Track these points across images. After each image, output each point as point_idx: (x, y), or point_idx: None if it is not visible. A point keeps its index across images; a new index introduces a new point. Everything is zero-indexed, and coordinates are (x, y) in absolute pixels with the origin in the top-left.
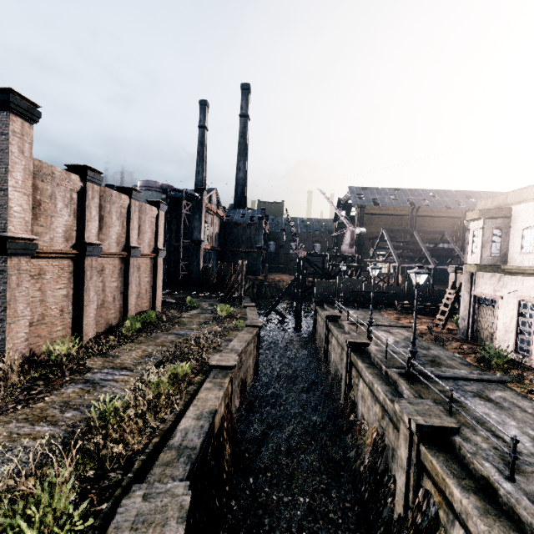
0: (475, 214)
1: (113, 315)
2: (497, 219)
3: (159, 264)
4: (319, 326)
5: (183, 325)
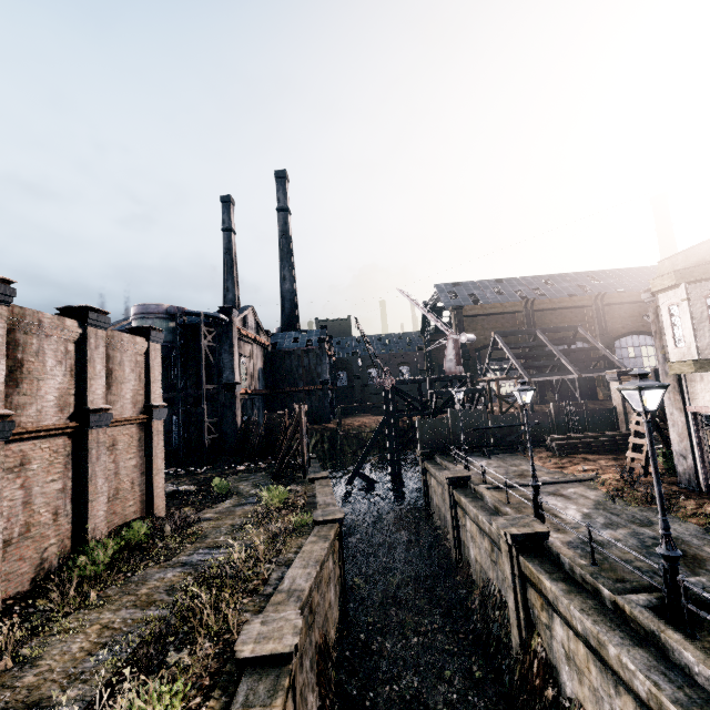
0: (667, 279)
1: (53, 549)
2: (709, 282)
3: (156, 431)
4: (435, 494)
5: (202, 539)
